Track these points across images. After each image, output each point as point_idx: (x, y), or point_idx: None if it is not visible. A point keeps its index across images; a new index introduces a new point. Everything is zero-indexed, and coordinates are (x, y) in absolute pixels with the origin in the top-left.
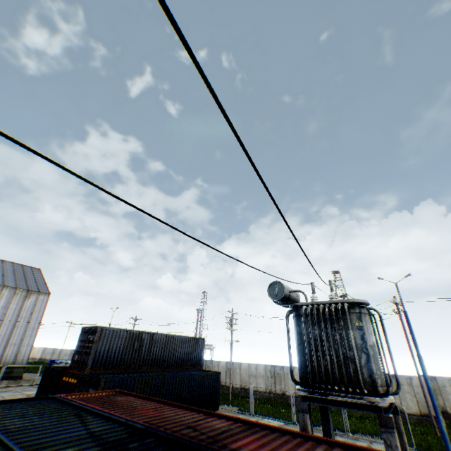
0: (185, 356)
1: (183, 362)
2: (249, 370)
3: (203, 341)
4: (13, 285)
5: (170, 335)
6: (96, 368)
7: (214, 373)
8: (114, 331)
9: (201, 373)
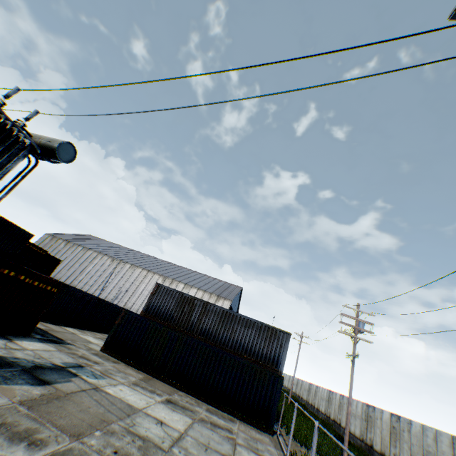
0: (250, 345)
1: (246, 350)
2: (421, 439)
3: (286, 336)
4: (211, 291)
5: (229, 311)
6: (148, 315)
7: (268, 372)
8: (168, 290)
9: (239, 359)
